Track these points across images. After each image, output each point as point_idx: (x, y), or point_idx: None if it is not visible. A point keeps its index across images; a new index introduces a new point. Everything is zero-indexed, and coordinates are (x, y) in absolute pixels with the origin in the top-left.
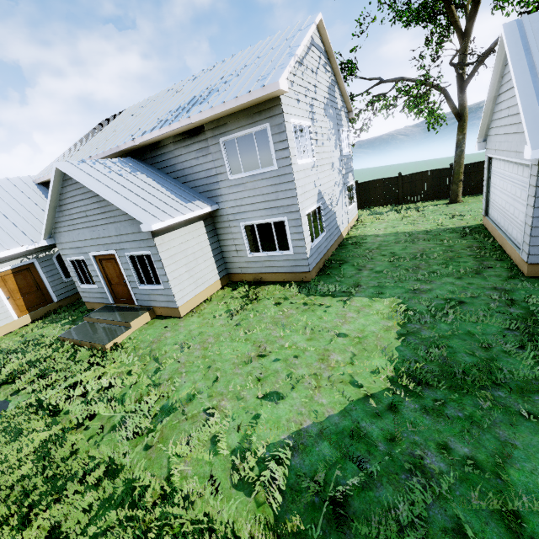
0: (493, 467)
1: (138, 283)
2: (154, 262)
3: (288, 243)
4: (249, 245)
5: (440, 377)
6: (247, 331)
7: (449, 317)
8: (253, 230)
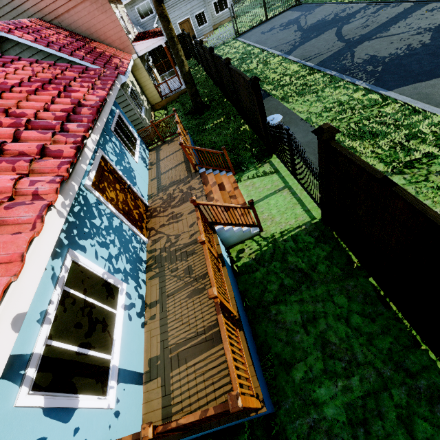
0: (284, 1)
1: (198, 27)
2: (205, 13)
3: (228, 5)
4: (215, 11)
5: (275, 1)
6: (237, 22)
7: (271, 1)
8: (216, 4)
